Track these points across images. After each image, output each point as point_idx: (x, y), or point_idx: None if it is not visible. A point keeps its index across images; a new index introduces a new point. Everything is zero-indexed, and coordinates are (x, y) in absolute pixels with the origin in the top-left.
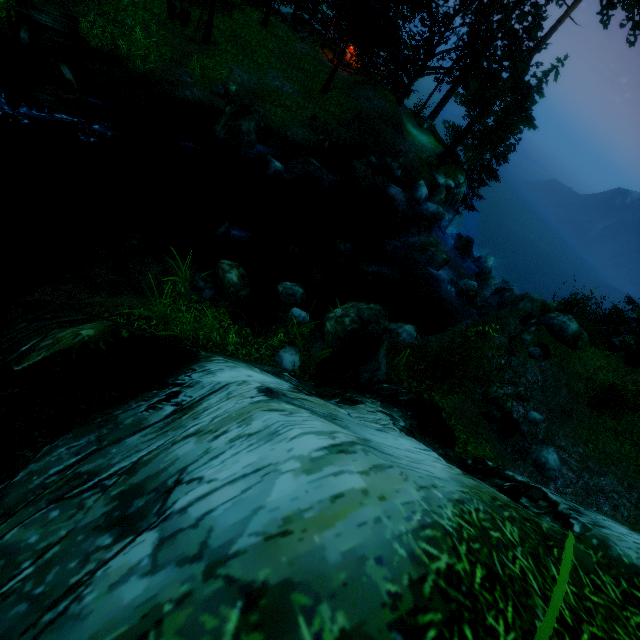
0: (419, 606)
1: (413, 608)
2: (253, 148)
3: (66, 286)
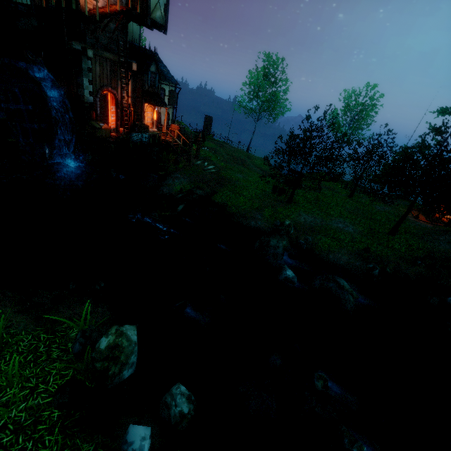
0: None
1: None
2: (278, 258)
3: (12, 293)
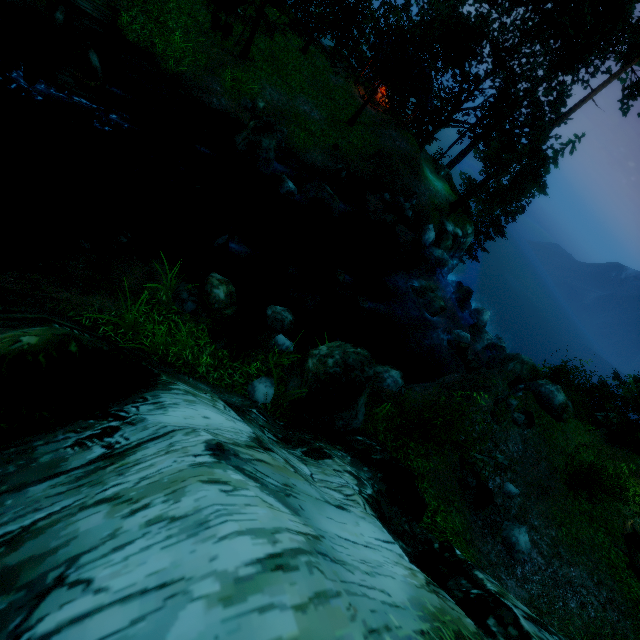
0: None
1: None
2: (270, 165)
3: (34, 275)
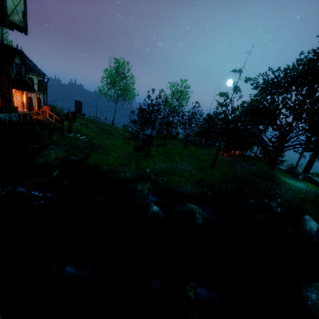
0: None
1: None
2: (145, 198)
3: None
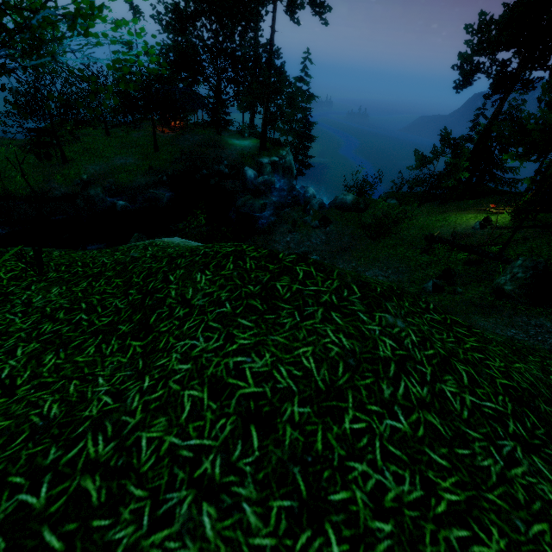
0: None
1: None
2: (105, 202)
3: None
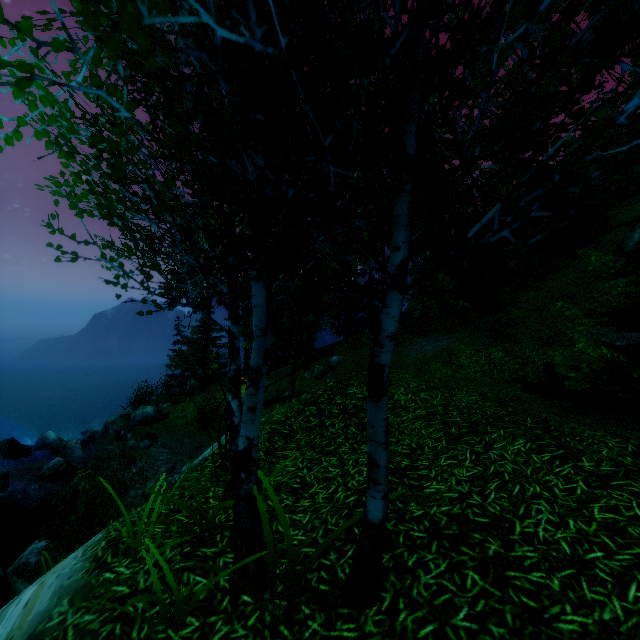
0: (100, 559)
1: (97, 562)
2: None
3: None
